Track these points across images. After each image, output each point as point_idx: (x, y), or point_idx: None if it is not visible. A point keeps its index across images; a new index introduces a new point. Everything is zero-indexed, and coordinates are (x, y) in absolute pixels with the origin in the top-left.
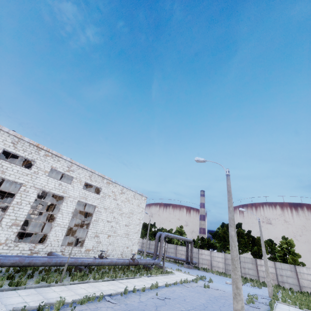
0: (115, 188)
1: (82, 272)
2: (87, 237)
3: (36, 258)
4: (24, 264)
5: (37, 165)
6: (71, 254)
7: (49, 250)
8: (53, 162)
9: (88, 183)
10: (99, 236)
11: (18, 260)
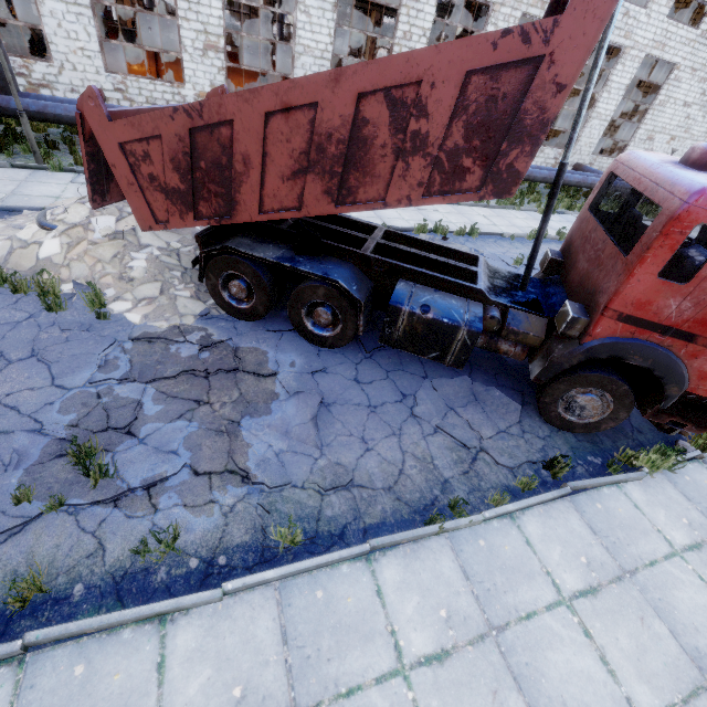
0: None
1: (644, 206)
2: (633, 140)
3: (597, 179)
4: (586, 185)
5: None
6: (600, 169)
7: (575, 162)
8: None
9: None
10: (654, 140)
11: (581, 180)
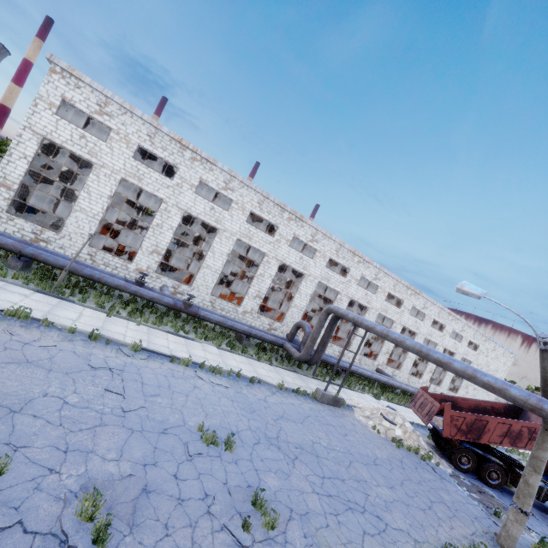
0: (489, 345)
1: None
2: (461, 387)
3: None
4: None
5: (446, 328)
6: None
7: (441, 392)
8: (454, 325)
9: (470, 341)
10: (468, 388)
11: None
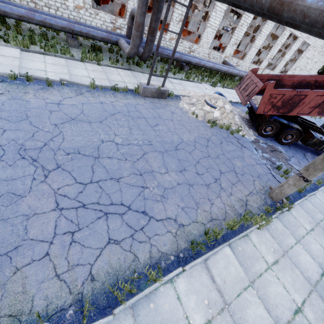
0: None
1: None
2: (290, 69)
3: None
4: None
5: None
6: None
7: None
8: None
9: None
10: (296, 69)
11: None
